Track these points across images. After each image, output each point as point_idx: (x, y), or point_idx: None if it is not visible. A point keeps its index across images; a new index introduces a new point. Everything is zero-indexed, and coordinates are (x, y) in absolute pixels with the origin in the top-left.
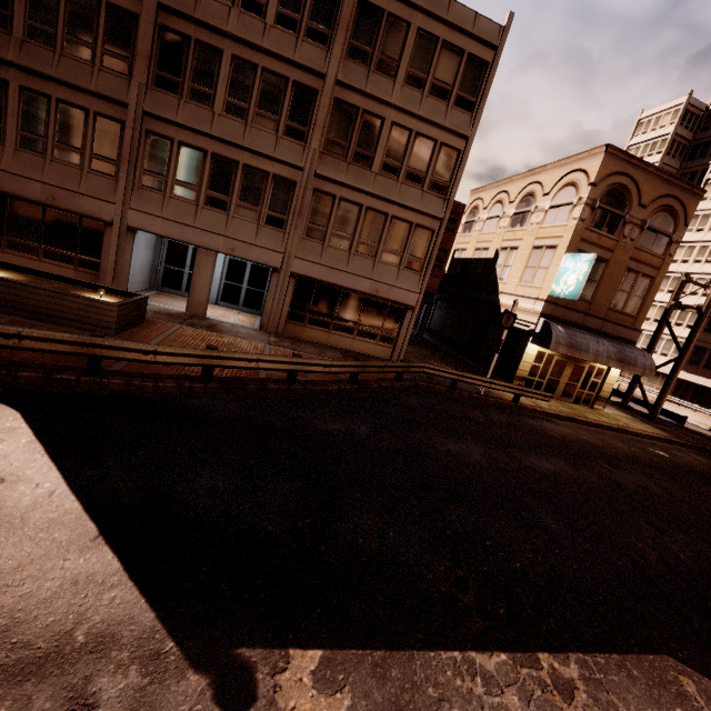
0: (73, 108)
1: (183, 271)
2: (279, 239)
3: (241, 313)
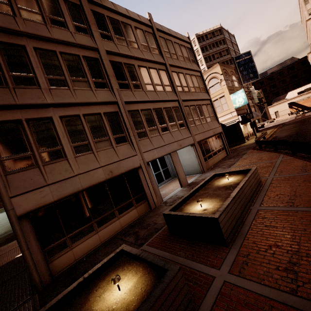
0: (92, 116)
1: None
2: (187, 131)
3: (172, 181)
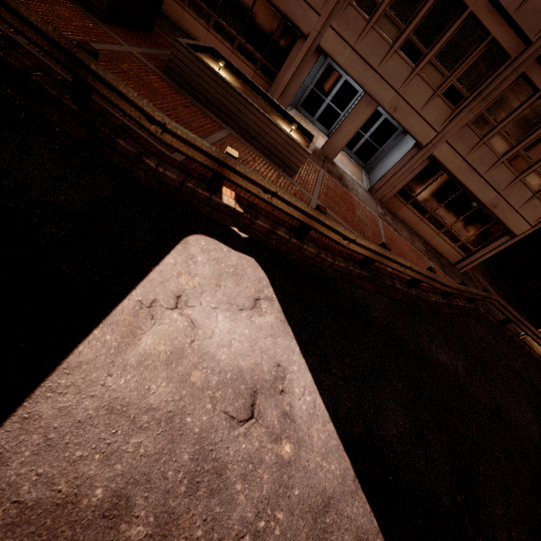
0: None
1: (325, 99)
2: (444, 116)
3: (351, 161)
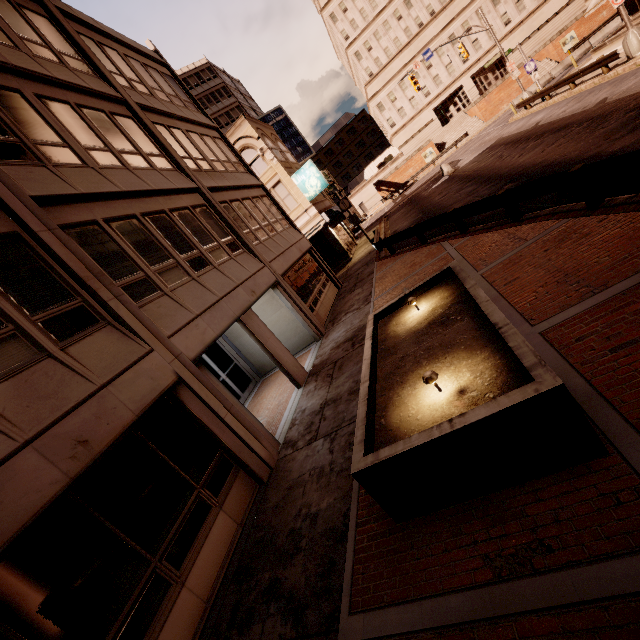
0: None
1: None
2: (250, 258)
3: (262, 388)
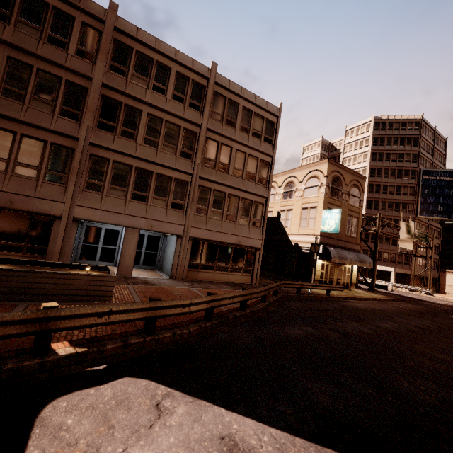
0: (34, 140)
1: (97, 246)
2: (180, 216)
3: (144, 270)
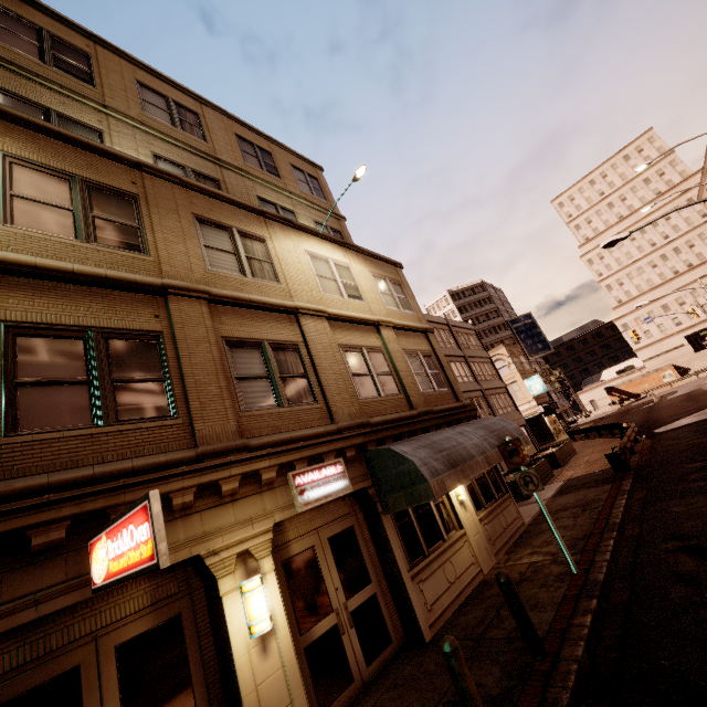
0: None
1: None
2: None
3: None
